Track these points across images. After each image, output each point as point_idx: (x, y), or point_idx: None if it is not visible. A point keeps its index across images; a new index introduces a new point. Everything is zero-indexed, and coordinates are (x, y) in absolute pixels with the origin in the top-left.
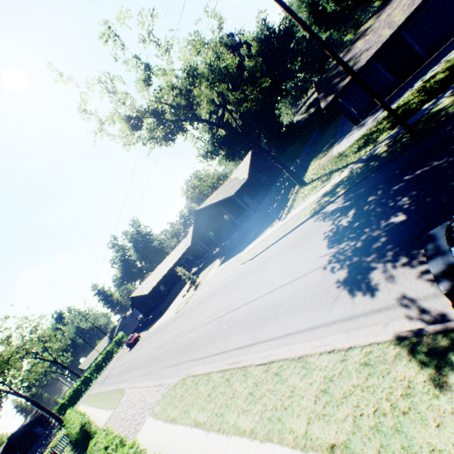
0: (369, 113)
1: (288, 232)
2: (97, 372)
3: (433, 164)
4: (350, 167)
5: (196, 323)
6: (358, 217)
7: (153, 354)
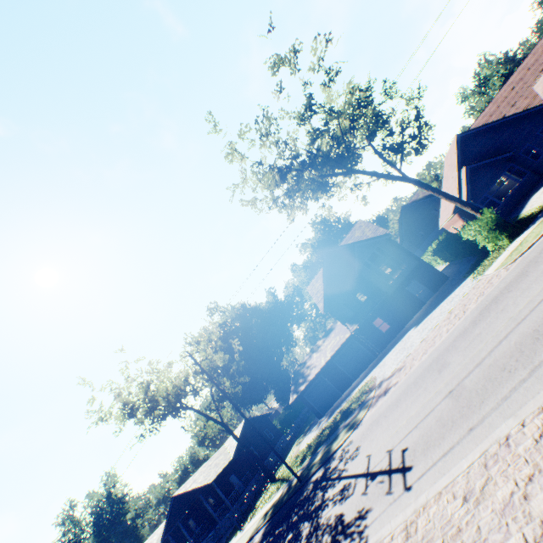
0: (327, 410)
1: None
2: None
3: (283, 525)
4: (285, 485)
5: None
6: None
7: None
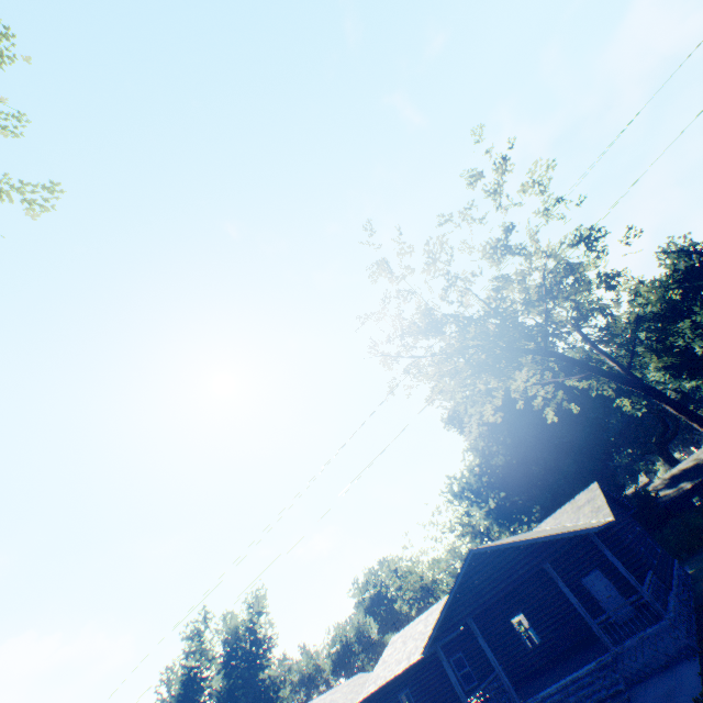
0: None
1: None
2: None
3: None
4: None
5: None
6: None
7: None
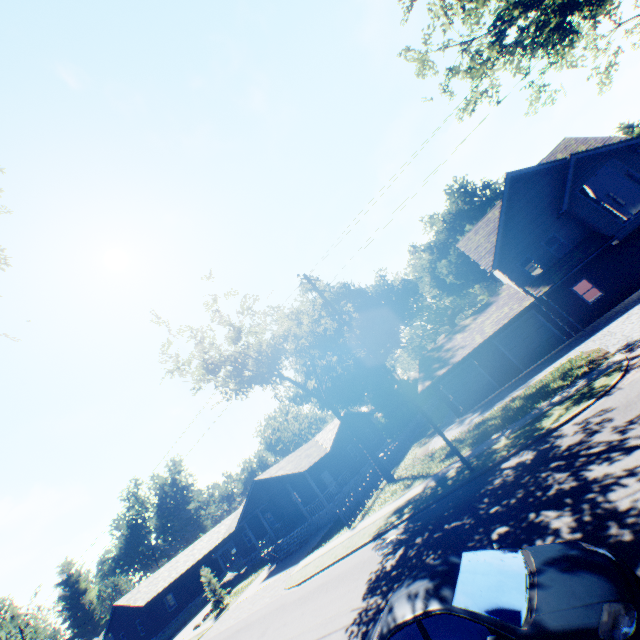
0: (472, 407)
1: (347, 553)
2: None
3: (464, 519)
4: (427, 479)
5: None
6: (399, 562)
7: None
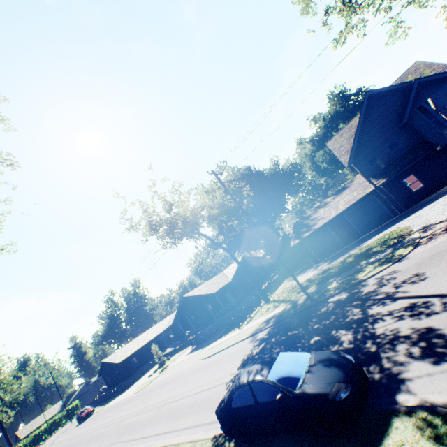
0: (325, 258)
1: (234, 343)
2: (33, 445)
3: (299, 330)
4: (287, 303)
5: (144, 407)
6: (260, 351)
7: (98, 432)
